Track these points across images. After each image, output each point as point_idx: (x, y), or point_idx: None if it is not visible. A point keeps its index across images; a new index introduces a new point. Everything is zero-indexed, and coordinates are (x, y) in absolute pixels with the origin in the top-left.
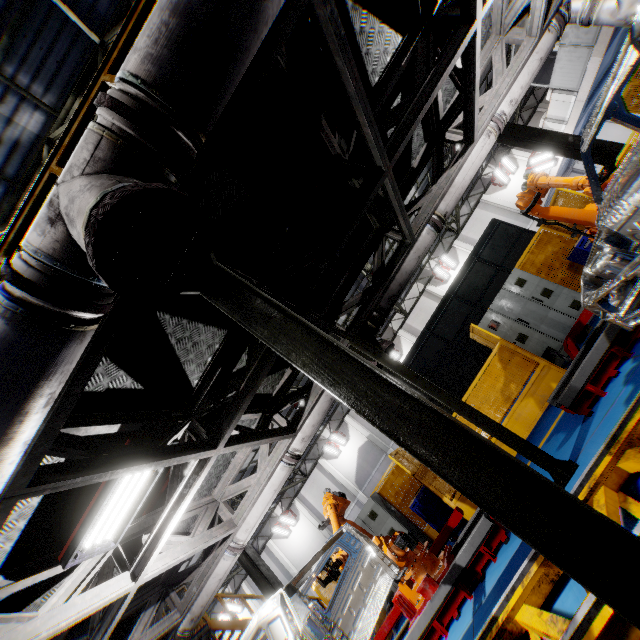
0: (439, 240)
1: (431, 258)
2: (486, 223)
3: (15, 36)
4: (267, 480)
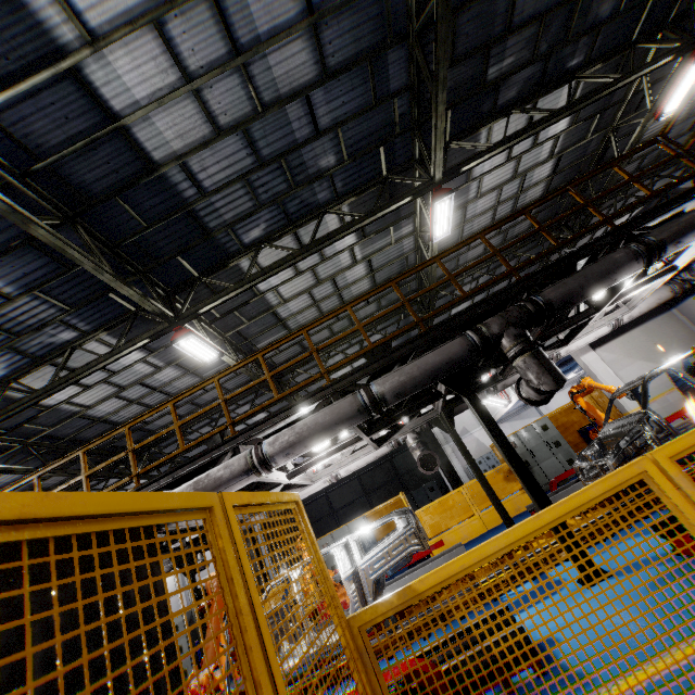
0: None
1: None
2: None
3: (80, 309)
4: None
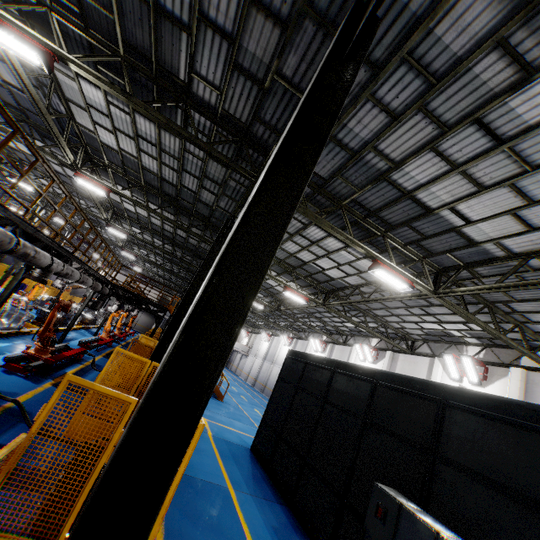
0: None
1: None
2: None
3: None
4: None
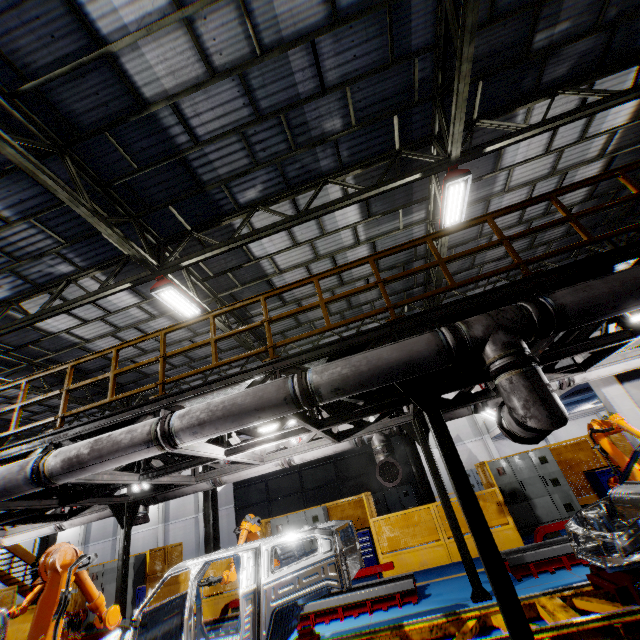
0: None
1: None
2: None
3: (74, 244)
4: (38, 528)
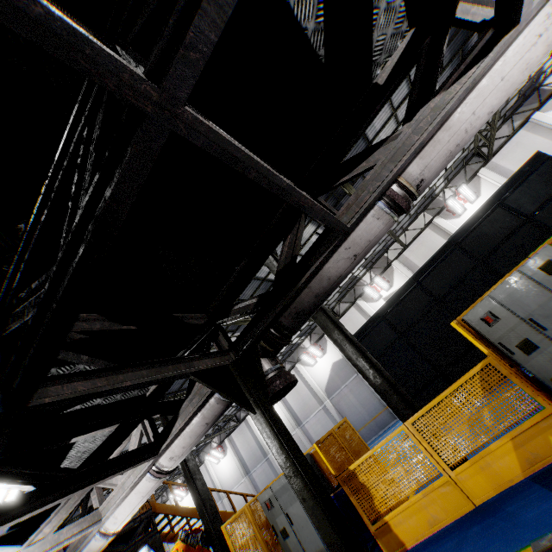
0: (462, 166)
1: (447, 187)
2: (528, 150)
3: None
4: (130, 489)
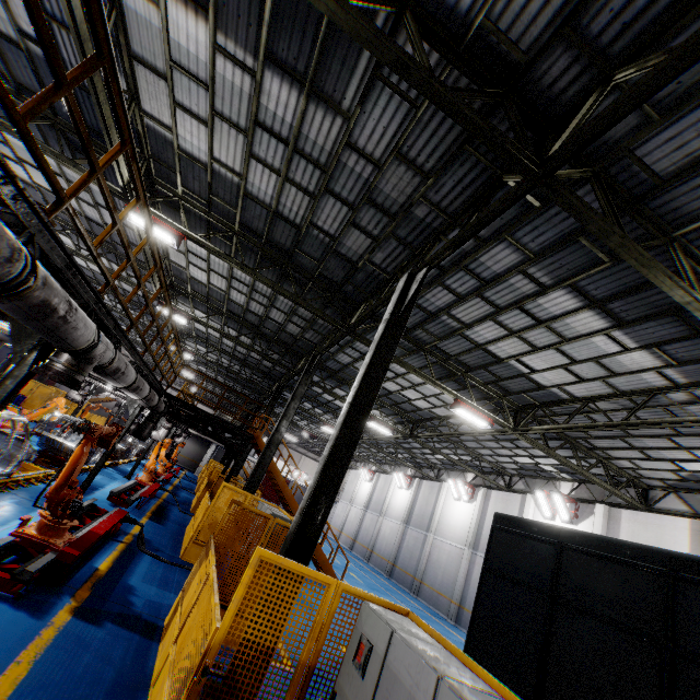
0: None
1: None
2: None
3: None
4: None
